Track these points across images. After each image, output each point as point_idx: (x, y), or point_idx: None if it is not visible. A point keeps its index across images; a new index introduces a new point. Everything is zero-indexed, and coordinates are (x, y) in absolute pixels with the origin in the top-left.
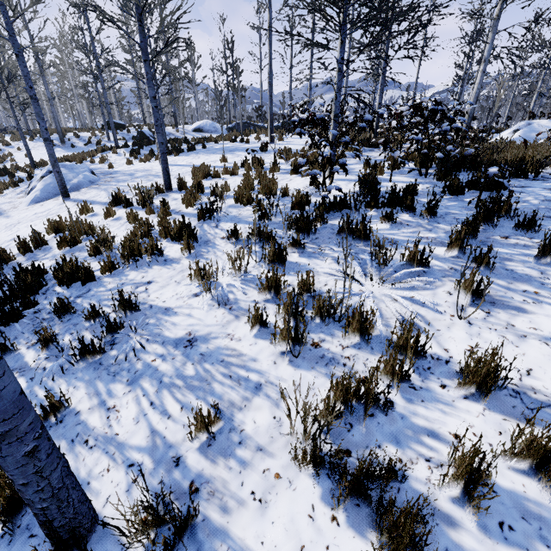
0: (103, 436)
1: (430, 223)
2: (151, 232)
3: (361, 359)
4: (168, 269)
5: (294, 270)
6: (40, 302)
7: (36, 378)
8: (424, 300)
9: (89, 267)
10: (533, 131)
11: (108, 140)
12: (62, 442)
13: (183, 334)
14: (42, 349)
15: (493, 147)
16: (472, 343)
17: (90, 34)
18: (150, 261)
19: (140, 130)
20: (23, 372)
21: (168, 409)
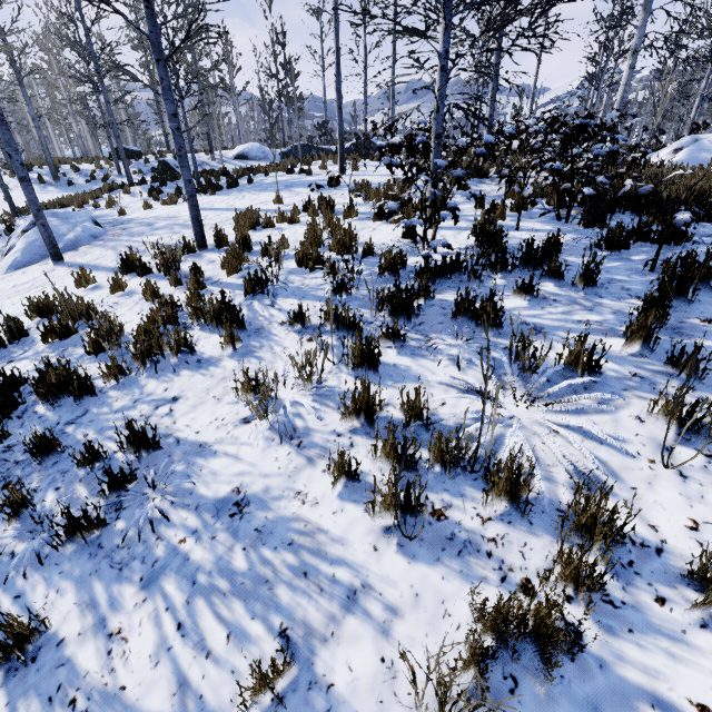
0: (101, 690)
1: (589, 297)
2: (176, 315)
3: (515, 543)
4: (203, 377)
5: (393, 378)
6: (14, 432)
7: None
8: (604, 436)
9: (85, 374)
10: (703, 150)
11: (119, 174)
12: (33, 703)
13: (228, 491)
14: (9, 520)
15: (656, 176)
16: (694, 515)
17: (84, 25)
18: (176, 362)
19: (162, 159)
20: None
21: (206, 638)
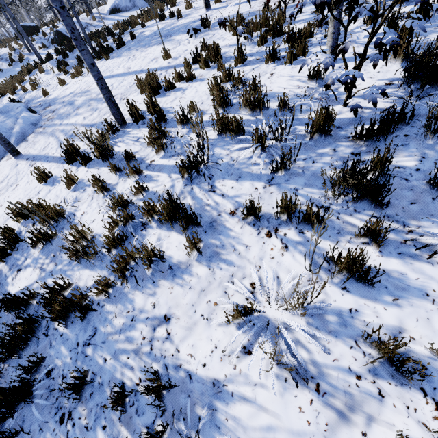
0: None
1: None
2: (132, 216)
3: None
4: (182, 289)
5: (391, 292)
6: (47, 354)
7: None
8: None
9: (81, 292)
10: None
11: (29, 52)
12: None
13: None
14: None
15: None
16: None
17: None
18: (151, 271)
19: (55, 30)
20: None
21: None
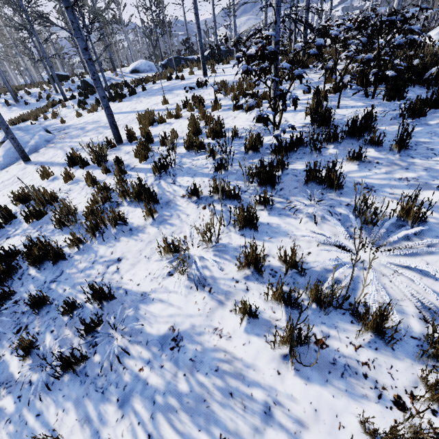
0: None
1: (403, 158)
2: (110, 197)
3: (383, 366)
4: (135, 241)
5: (268, 234)
6: (17, 290)
7: (23, 397)
8: None
9: (57, 246)
10: None
11: (57, 93)
12: None
13: (166, 330)
14: (24, 359)
15: (435, 54)
16: None
17: None
18: (115, 232)
19: (83, 79)
20: (10, 388)
21: None
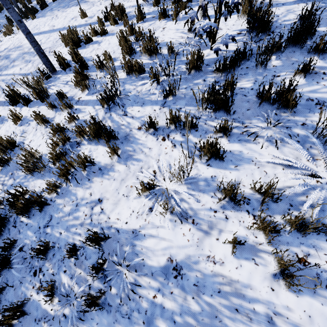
0: None
1: None
2: (68, 138)
3: None
4: (108, 181)
5: (233, 163)
6: (17, 238)
7: None
8: None
9: (36, 194)
10: None
11: None
12: None
13: (165, 261)
14: (51, 300)
15: None
16: None
17: None
18: (86, 173)
19: None
20: (49, 321)
21: None
